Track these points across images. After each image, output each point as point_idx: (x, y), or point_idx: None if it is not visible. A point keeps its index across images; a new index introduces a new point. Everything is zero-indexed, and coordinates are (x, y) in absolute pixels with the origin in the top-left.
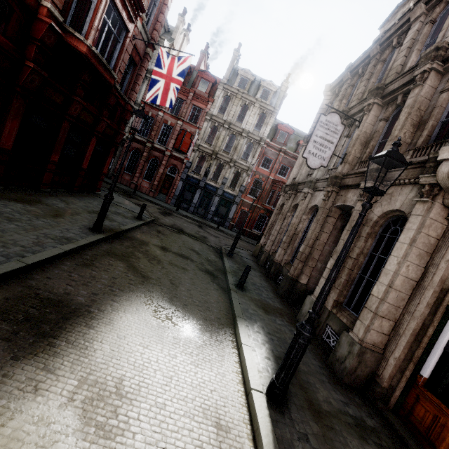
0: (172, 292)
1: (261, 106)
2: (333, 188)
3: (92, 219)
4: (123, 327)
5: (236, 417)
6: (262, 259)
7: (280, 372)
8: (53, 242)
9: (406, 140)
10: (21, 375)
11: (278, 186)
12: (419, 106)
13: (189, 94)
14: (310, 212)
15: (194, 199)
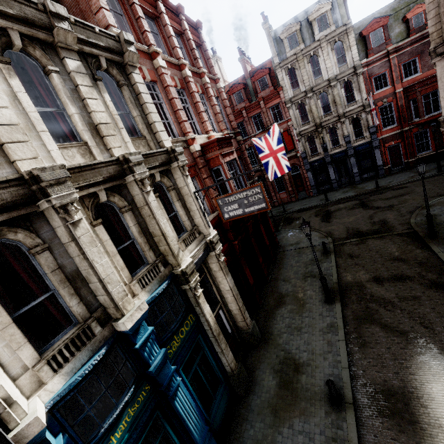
0: (436, 340)
1: (328, 40)
2: None
3: (314, 287)
4: (442, 399)
5: None
6: None
7: None
8: (331, 336)
9: None
10: None
11: (416, 92)
12: None
13: (260, 104)
14: None
15: (331, 176)
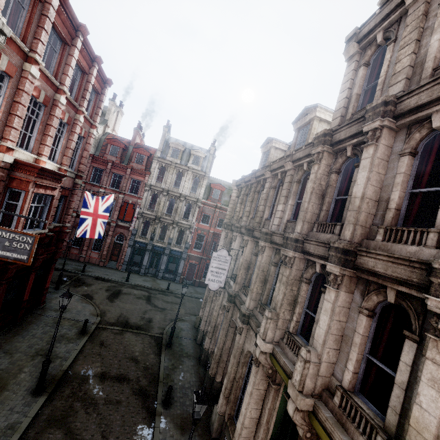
0: None
1: (193, 172)
2: (230, 304)
3: (35, 369)
4: None
5: None
6: (199, 338)
7: None
8: None
9: (259, 292)
10: None
11: (218, 239)
12: (262, 269)
13: (127, 170)
14: (224, 308)
15: (144, 262)
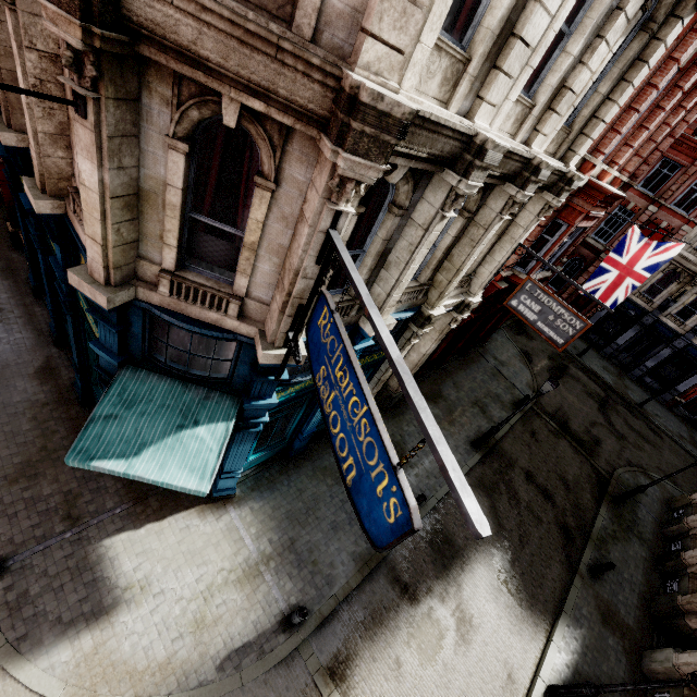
0: (516, 553)
1: None
2: None
3: (474, 420)
4: (478, 578)
5: (521, 680)
6: (672, 529)
7: (562, 687)
8: None
9: None
10: (439, 589)
11: None
12: None
13: None
14: None
15: (620, 338)
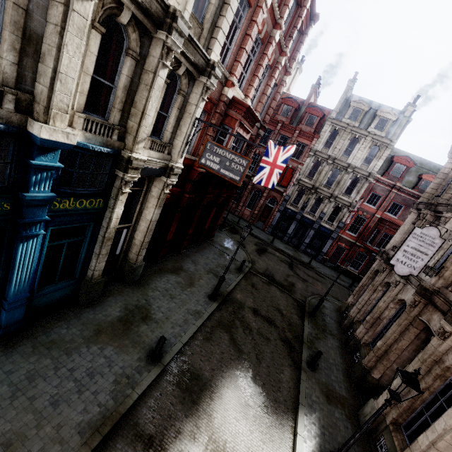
0: (256, 369)
1: (374, 139)
2: (421, 299)
3: (210, 282)
4: (227, 402)
5: None
6: (345, 323)
7: None
8: (192, 318)
9: None
10: (189, 427)
11: (384, 226)
12: None
13: (295, 132)
14: (399, 303)
15: (289, 230)
